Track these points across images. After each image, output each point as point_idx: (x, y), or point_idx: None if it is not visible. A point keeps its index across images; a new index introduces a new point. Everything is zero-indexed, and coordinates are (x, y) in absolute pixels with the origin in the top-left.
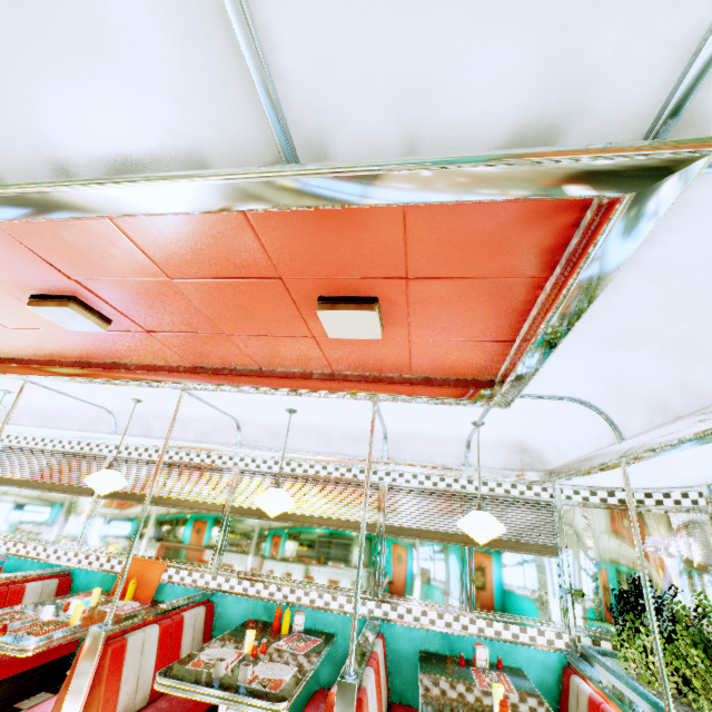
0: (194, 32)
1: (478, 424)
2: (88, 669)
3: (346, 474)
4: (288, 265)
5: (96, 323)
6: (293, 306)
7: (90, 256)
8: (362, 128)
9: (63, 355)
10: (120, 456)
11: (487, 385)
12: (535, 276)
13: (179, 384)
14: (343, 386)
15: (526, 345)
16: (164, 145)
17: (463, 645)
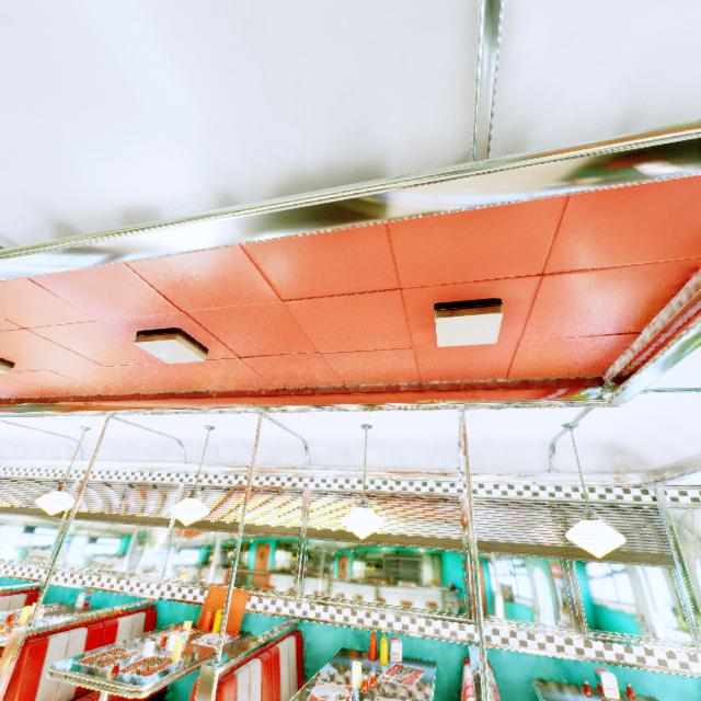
0: (427, 27)
1: (571, 426)
2: None
3: (422, 488)
4: (413, 274)
5: (196, 353)
6: (402, 317)
7: (209, 286)
8: (577, 108)
9: (149, 388)
10: (191, 484)
11: (594, 383)
12: (696, 257)
13: (264, 408)
14: (434, 396)
15: (676, 334)
16: (343, 157)
17: (581, 672)
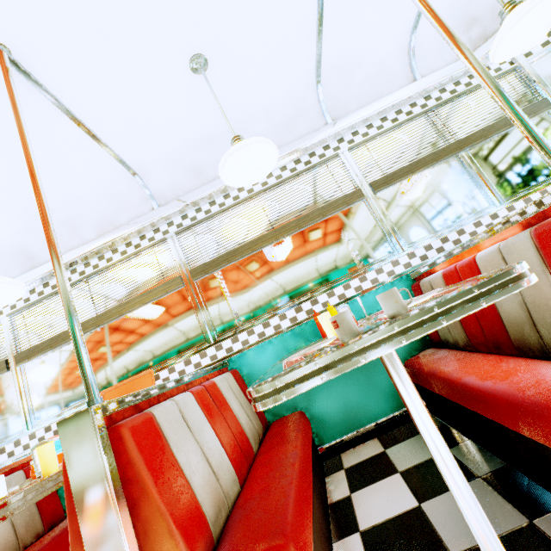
0: None
1: None
2: (99, 484)
3: (297, 167)
4: None
5: None
6: None
7: None
8: None
9: None
10: (15, 310)
11: None
12: None
13: None
14: None
15: None
16: None
17: None
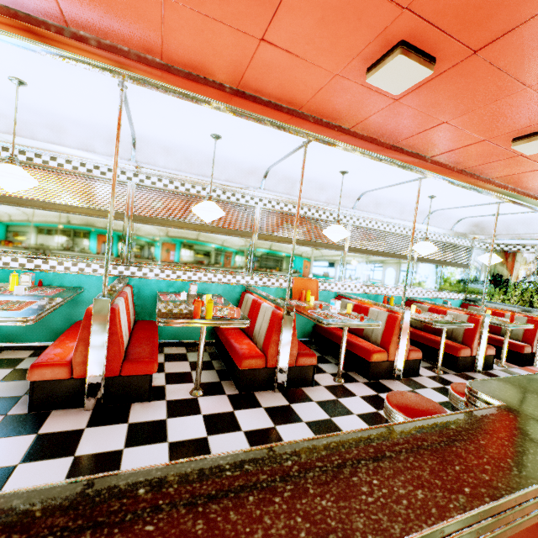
0: None
1: (499, 215)
2: (407, 327)
3: (403, 231)
4: None
5: None
6: None
7: None
8: None
9: (399, 140)
10: (268, 208)
11: None
12: None
13: (458, 181)
14: (520, 197)
15: None
16: None
17: (436, 302)
